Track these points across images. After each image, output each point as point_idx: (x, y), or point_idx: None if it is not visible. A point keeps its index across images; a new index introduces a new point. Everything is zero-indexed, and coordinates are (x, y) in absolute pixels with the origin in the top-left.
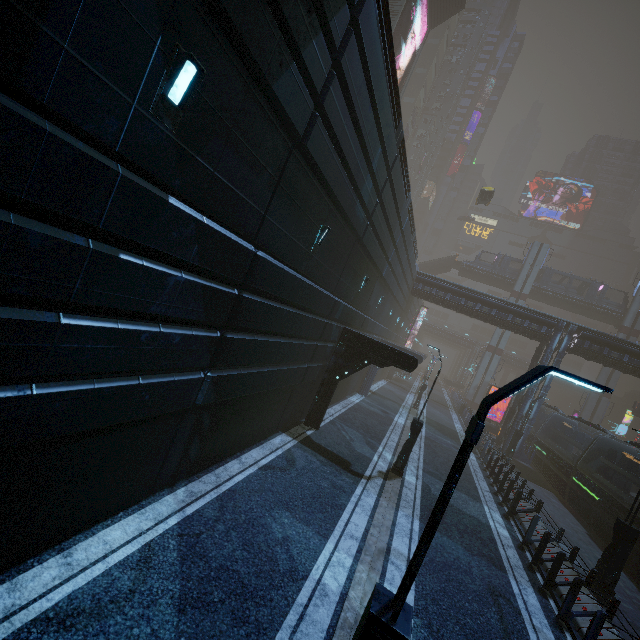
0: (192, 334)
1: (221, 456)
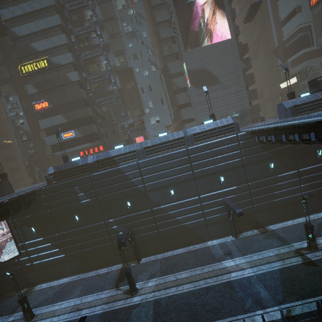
0: (56, 250)
1: (92, 269)
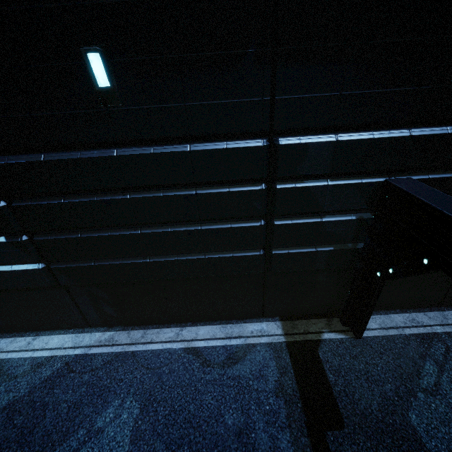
0: None
1: (160, 320)
